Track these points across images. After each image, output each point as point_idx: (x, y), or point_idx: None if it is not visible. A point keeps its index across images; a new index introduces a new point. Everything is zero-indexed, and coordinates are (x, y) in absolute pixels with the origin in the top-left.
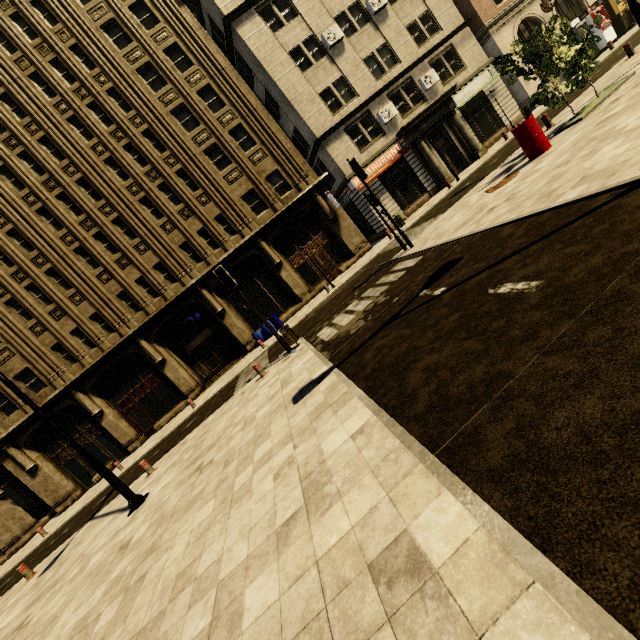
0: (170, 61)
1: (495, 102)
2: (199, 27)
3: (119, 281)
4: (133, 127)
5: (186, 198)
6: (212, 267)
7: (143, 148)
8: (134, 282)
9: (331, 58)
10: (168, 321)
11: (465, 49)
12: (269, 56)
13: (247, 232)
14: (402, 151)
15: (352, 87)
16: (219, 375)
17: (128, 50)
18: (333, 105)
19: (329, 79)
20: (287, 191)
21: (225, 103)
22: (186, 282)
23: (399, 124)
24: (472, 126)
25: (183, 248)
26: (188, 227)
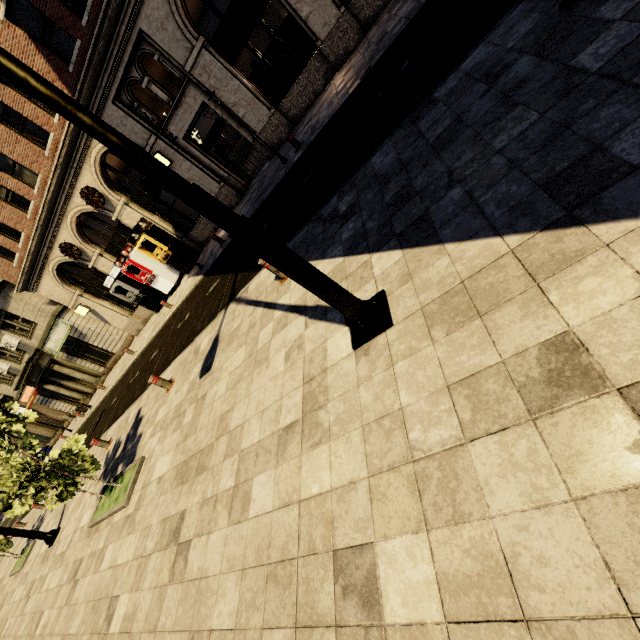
0: None
1: (90, 340)
2: None
3: None
4: None
5: None
6: None
7: None
8: None
9: None
10: None
11: (20, 310)
12: None
13: None
14: (36, 389)
15: None
16: None
17: None
18: None
19: None
20: None
21: None
22: None
23: (20, 368)
24: (86, 356)
25: None
26: None
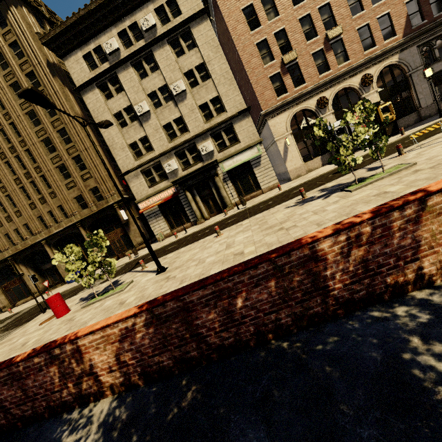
0: (45, 110)
1: (257, 170)
2: (63, 91)
3: (5, 228)
4: (21, 147)
5: (43, 192)
6: (49, 235)
7: (24, 160)
8: (13, 230)
9: (141, 122)
10: (28, 254)
11: (242, 128)
12: (100, 116)
13: (73, 219)
14: (173, 194)
15: (151, 143)
16: (52, 289)
17: (22, 101)
18: (138, 152)
19: (137, 136)
20: (102, 199)
21: (72, 140)
22: (37, 238)
23: (179, 174)
24: (236, 184)
25: (40, 218)
26: (43, 208)
